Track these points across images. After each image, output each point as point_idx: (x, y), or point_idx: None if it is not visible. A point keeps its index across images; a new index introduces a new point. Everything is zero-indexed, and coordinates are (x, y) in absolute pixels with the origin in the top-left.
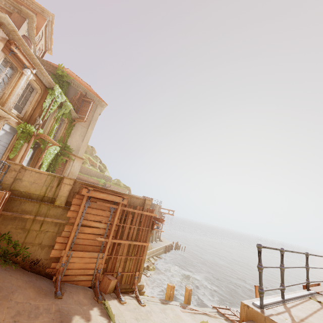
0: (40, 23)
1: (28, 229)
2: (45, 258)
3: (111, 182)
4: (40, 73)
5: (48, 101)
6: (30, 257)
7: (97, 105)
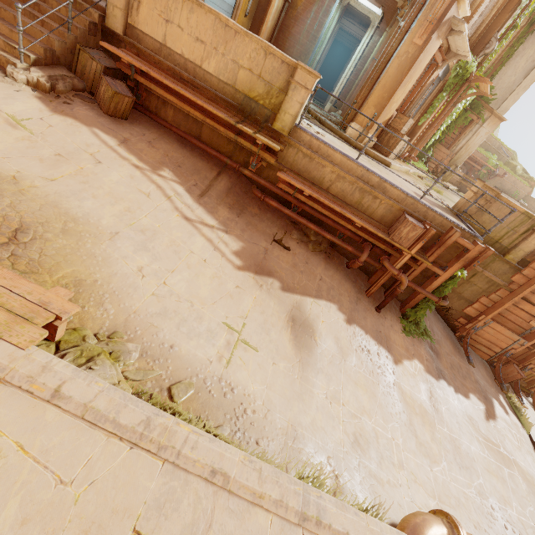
0: None
1: None
2: (455, 309)
3: None
4: None
5: None
6: None
7: None
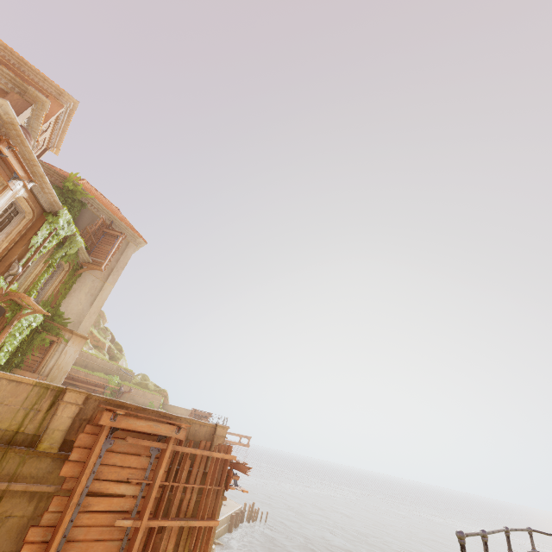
0: (51, 110)
1: None
2: None
3: (131, 382)
4: (39, 188)
5: (42, 233)
6: None
7: (128, 242)
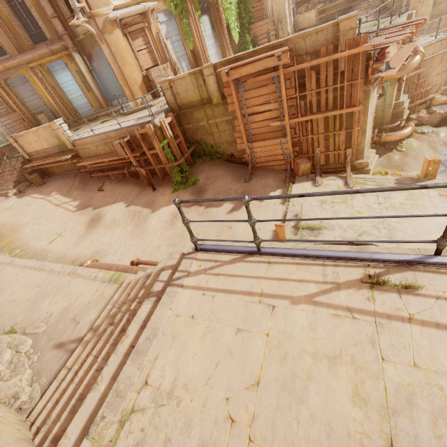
0: None
1: (211, 133)
2: (237, 151)
3: None
4: None
5: None
6: (226, 153)
7: None
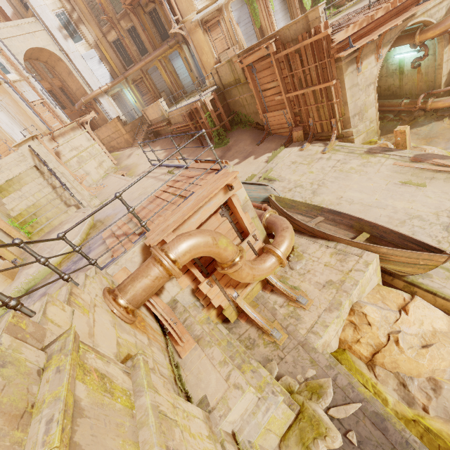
0: None
1: (243, 106)
2: (261, 120)
3: None
4: None
5: None
6: (255, 121)
7: None
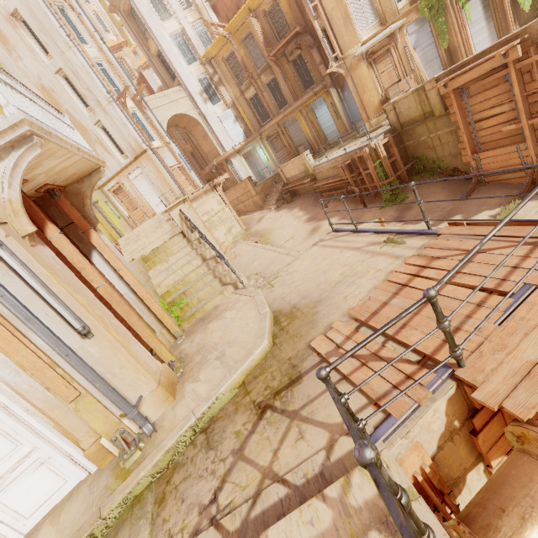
0: None
1: (432, 147)
2: (464, 165)
3: None
4: None
5: None
6: (450, 167)
7: None
